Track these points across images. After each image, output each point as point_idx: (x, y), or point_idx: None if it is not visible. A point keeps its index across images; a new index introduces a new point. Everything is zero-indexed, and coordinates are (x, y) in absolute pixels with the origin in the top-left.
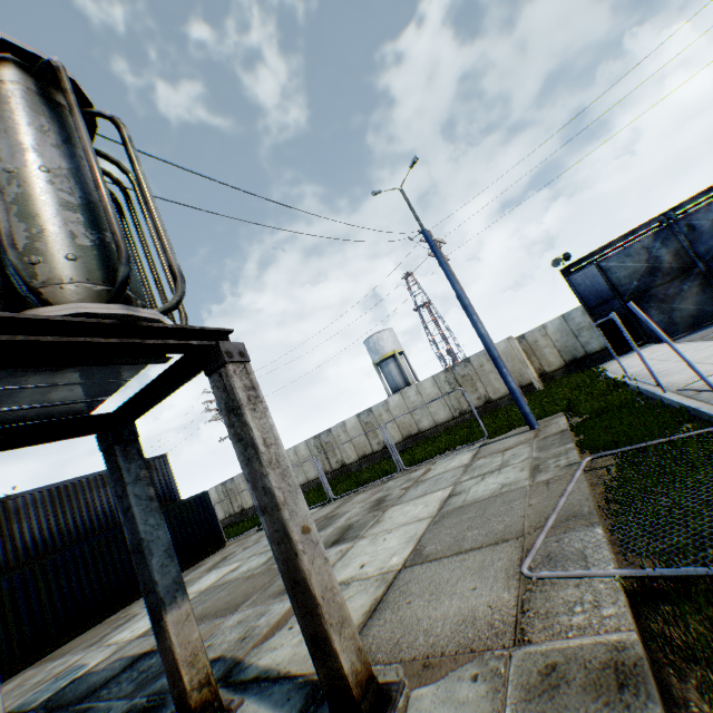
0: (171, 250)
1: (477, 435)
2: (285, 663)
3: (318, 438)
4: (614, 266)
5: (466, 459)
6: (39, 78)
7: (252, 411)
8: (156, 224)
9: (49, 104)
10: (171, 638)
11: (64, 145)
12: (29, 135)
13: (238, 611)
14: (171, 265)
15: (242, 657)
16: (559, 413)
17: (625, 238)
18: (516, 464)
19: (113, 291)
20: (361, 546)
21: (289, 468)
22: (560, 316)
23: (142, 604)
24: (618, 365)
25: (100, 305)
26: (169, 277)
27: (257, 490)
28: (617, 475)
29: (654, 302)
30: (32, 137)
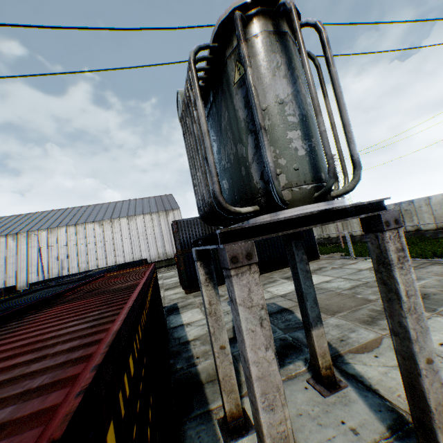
0: (352, 142)
1: None
2: (374, 382)
3: (397, 205)
4: None
5: None
6: (273, 18)
7: (399, 269)
8: (343, 120)
9: (279, 38)
10: (313, 342)
11: (287, 73)
12: (271, 76)
13: (335, 317)
14: (351, 155)
15: (342, 354)
16: None
17: None
18: None
19: (320, 193)
20: (438, 323)
21: (421, 314)
22: None
23: (278, 275)
24: None
25: (313, 205)
26: (338, 147)
27: (392, 320)
28: None
29: None
30: (273, 77)
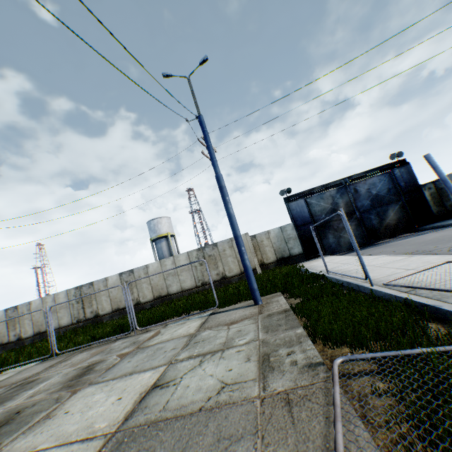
0: None
1: (210, 303)
2: None
3: (79, 289)
4: (314, 203)
5: (193, 327)
6: None
7: None
8: None
9: None
10: None
11: None
12: None
13: None
14: None
15: None
16: (278, 293)
17: (322, 188)
18: (241, 345)
19: None
20: None
21: None
22: (280, 228)
23: None
24: (312, 265)
25: None
26: None
27: None
28: (407, 410)
29: (332, 230)
30: None
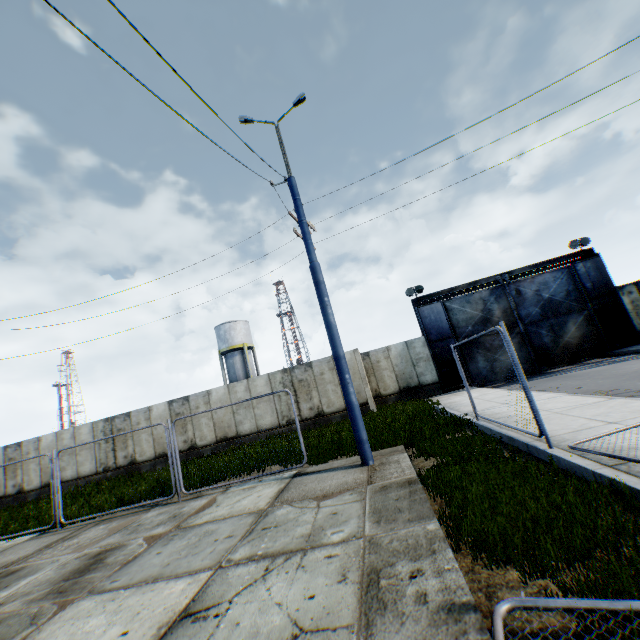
0: None
1: (296, 454)
2: None
3: (110, 421)
4: (457, 309)
5: (266, 497)
6: None
7: None
8: None
9: None
10: None
11: None
12: None
13: None
14: None
15: None
16: (399, 447)
17: (469, 287)
18: (335, 544)
19: None
20: None
21: None
22: (405, 343)
23: None
24: (452, 401)
25: None
26: None
27: None
28: None
29: (483, 349)
30: None
